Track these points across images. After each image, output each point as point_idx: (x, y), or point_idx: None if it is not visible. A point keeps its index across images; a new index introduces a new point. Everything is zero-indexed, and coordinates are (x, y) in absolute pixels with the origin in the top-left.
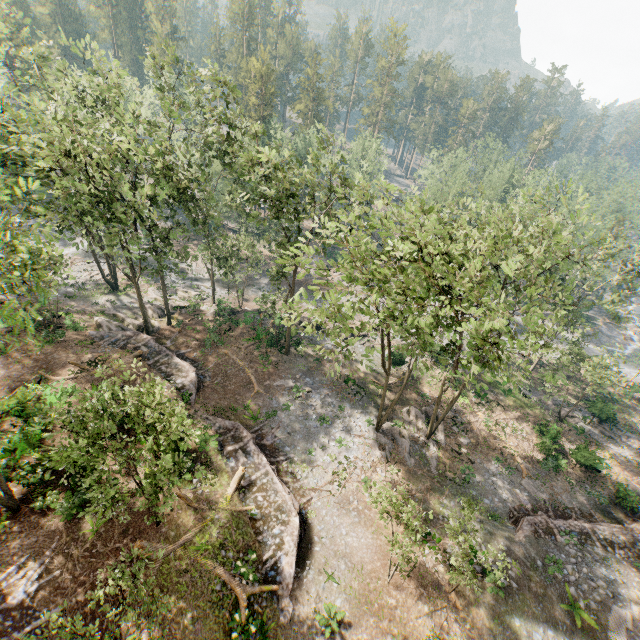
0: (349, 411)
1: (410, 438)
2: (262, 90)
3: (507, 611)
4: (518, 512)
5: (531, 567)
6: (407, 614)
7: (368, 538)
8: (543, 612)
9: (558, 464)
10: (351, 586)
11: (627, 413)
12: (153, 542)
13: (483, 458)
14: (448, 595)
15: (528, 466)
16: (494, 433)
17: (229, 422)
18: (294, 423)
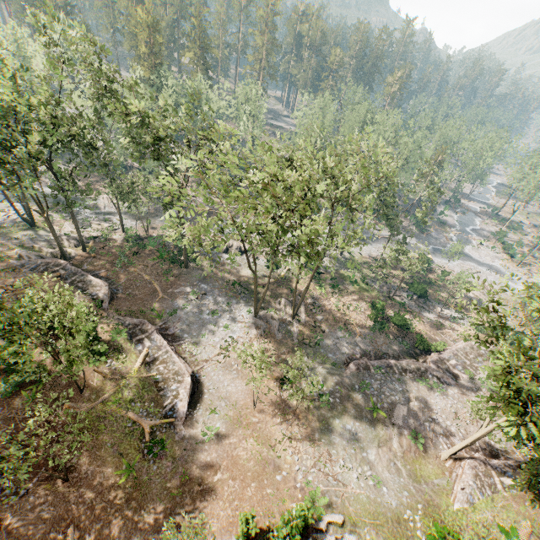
0: (235, 305)
1: (280, 320)
2: (151, 40)
3: (332, 416)
4: (350, 359)
5: (351, 390)
6: (265, 426)
7: (243, 386)
8: (355, 414)
9: (382, 327)
10: (227, 414)
11: (439, 291)
12: (78, 403)
13: (331, 328)
14: (294, 412)
15: (362, 330)
16: (341, 311)
17: (137, 320)
18: (191, 317)
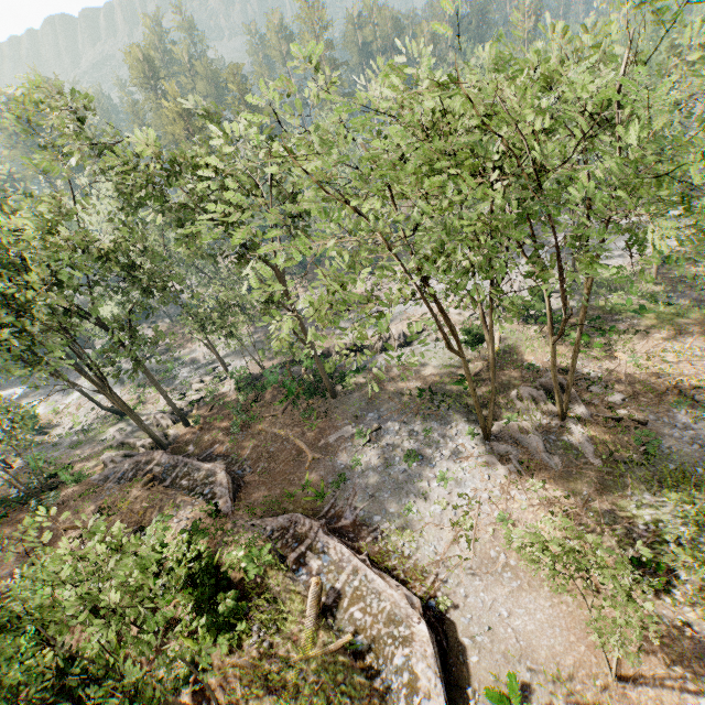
0: (439, 431)
1: (538, 430)
2: (189, 130)
3: None
4: None
5: None
6: None
7: (545, 608)
8: None
9: None
10: None
11: None
12: None
13: (656, 411)
14: None
15: None
16: (652, 370)
17: (283, 518)
18: (374, 479)
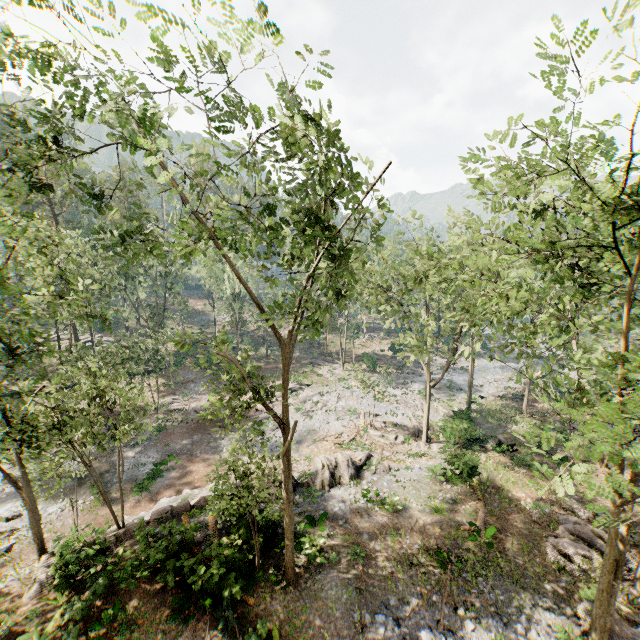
0: (514, 639)
1: (636, 613)
2: None
3: None
4: None
5: None
6: None
7: None
8: None
9: None
10: None
11: None
12: None
13: None
14: None
15: None
16: None
17: None
18: None
